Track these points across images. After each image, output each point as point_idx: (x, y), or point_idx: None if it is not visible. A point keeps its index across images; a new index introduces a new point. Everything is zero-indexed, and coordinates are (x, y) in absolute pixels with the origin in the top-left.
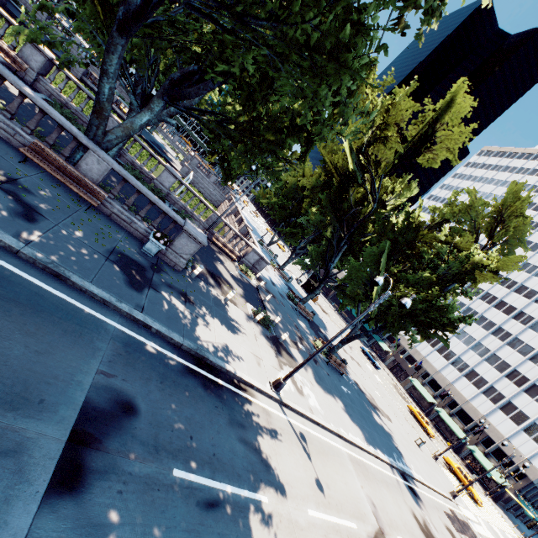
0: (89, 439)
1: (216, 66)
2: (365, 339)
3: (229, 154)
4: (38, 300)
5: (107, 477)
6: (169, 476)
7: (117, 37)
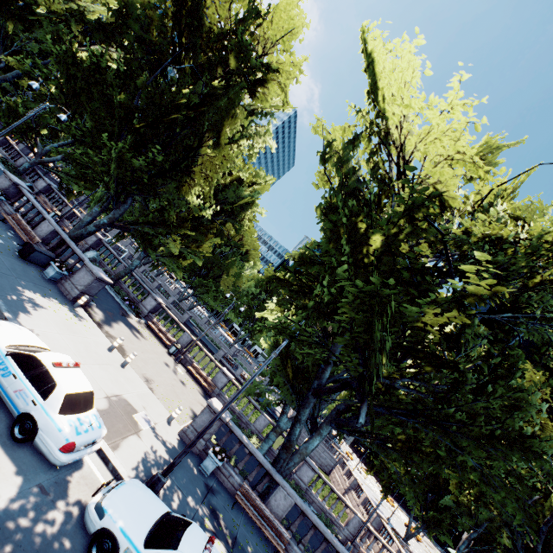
0: None
1: None
2: None
3: (400, 481)
4: None
5: None
6: None
7: (311, 398)
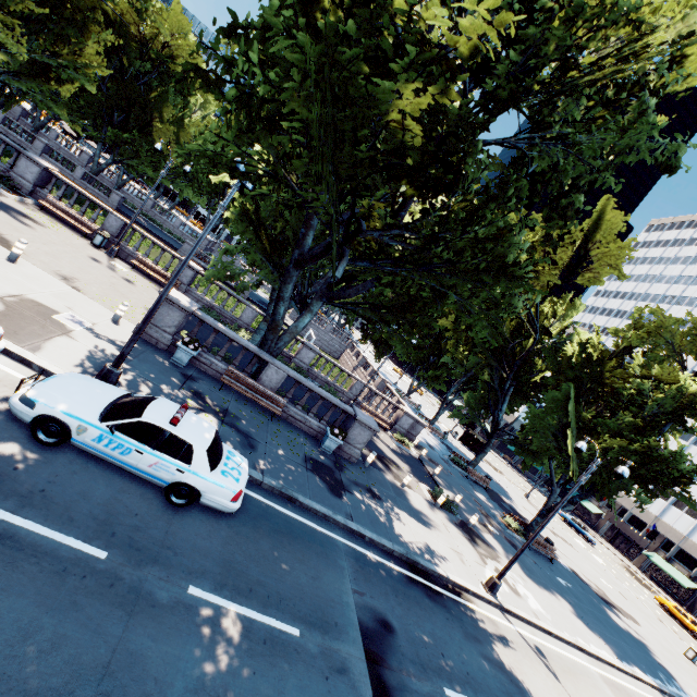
0: (377, 657)
1: (381, 279)
2: (570, 507)
3: (391, 340)
4: (290, 527)
5: (403, 694)
6: (443, 695)
7: (293, 271)
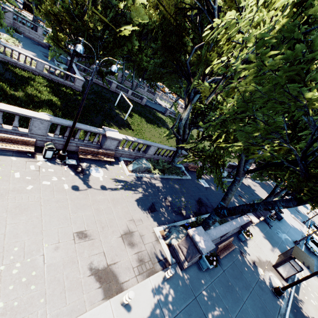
0: None
1: None
2: None
3: None
4: None
5: None
6: None
7: None
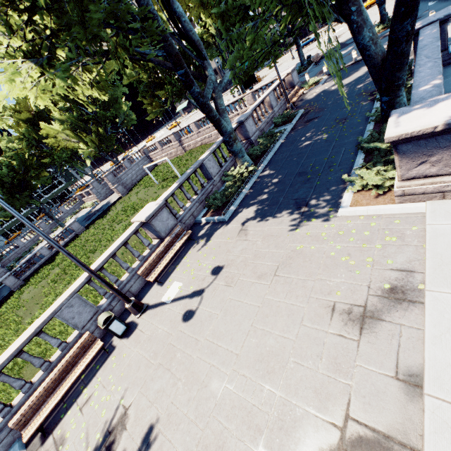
0: None
1: None
2: None
3: None
4: None
5: None
6: None
7: None
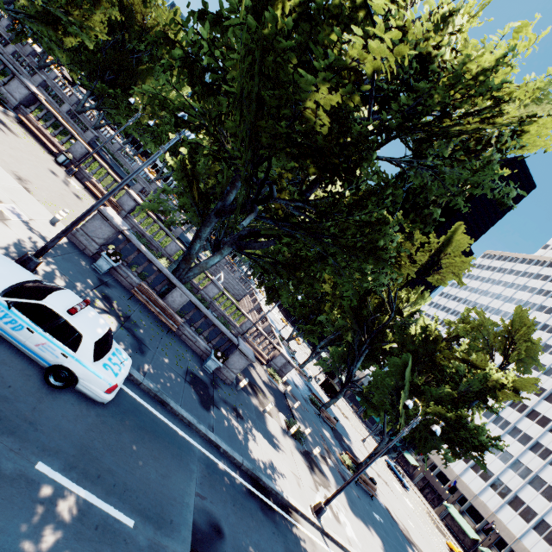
0: None
1: (281, 239)
2: (394, 455)
3: (280, 289)
4: (155, 426)
5: None
6: None
7: (213, 218)
